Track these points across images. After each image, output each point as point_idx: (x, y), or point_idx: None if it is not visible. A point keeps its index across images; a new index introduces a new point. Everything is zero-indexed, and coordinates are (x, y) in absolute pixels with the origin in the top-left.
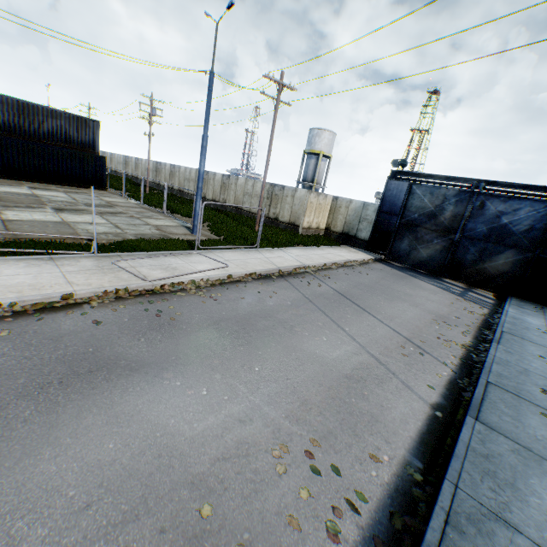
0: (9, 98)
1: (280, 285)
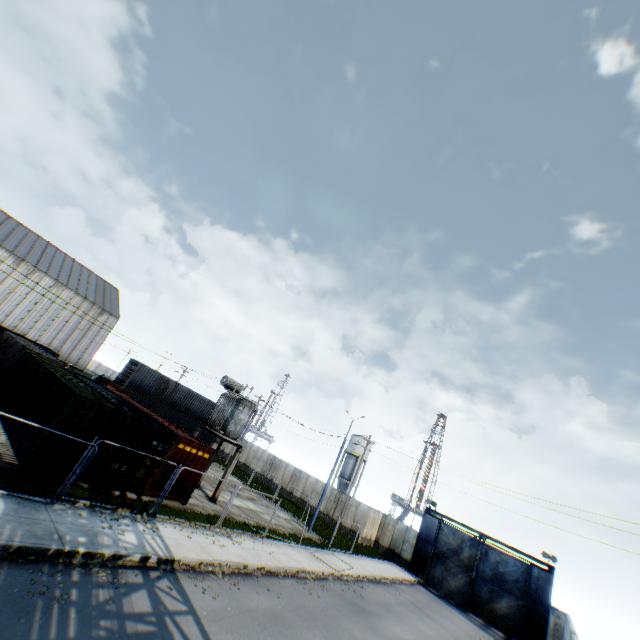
0: (186, 388)
1: (383, 588)
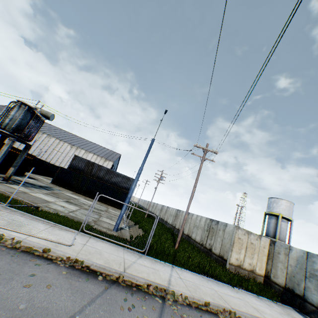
0: (105, 168)
1: (81, 285)
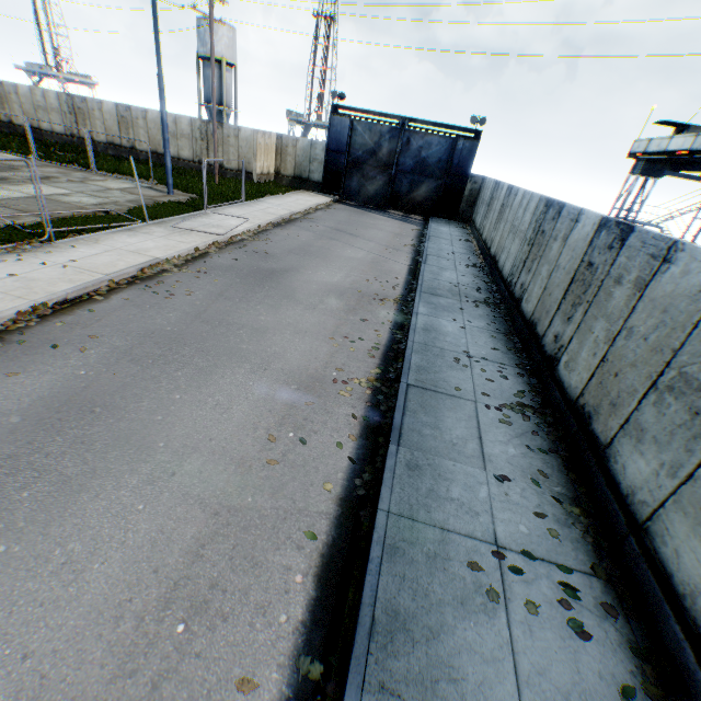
0: None
1: (295, 229)
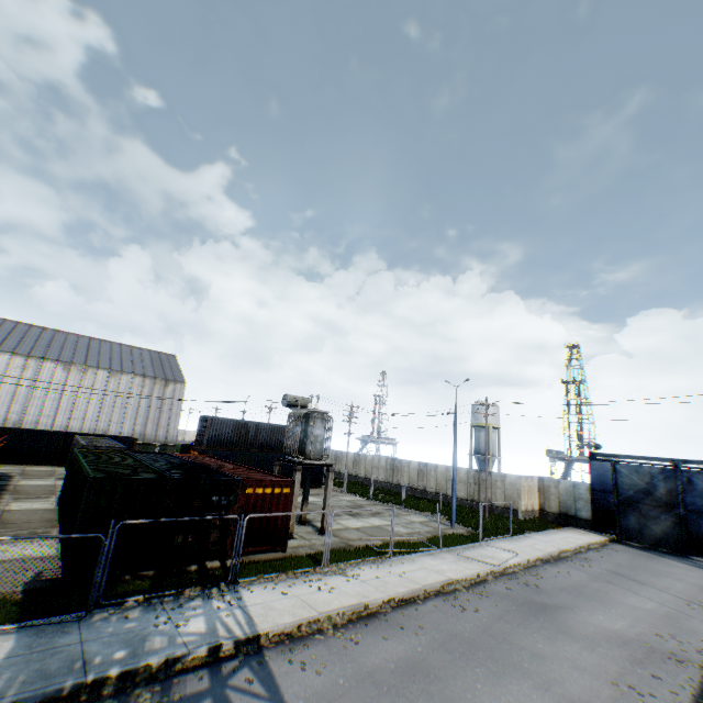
0: (268, 424)
1: (564, 566)
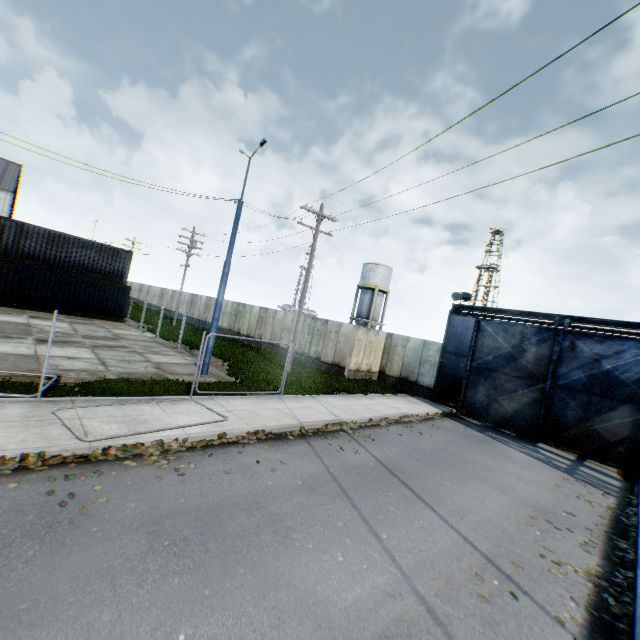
0: (42, 229)
1: (296, 451)
